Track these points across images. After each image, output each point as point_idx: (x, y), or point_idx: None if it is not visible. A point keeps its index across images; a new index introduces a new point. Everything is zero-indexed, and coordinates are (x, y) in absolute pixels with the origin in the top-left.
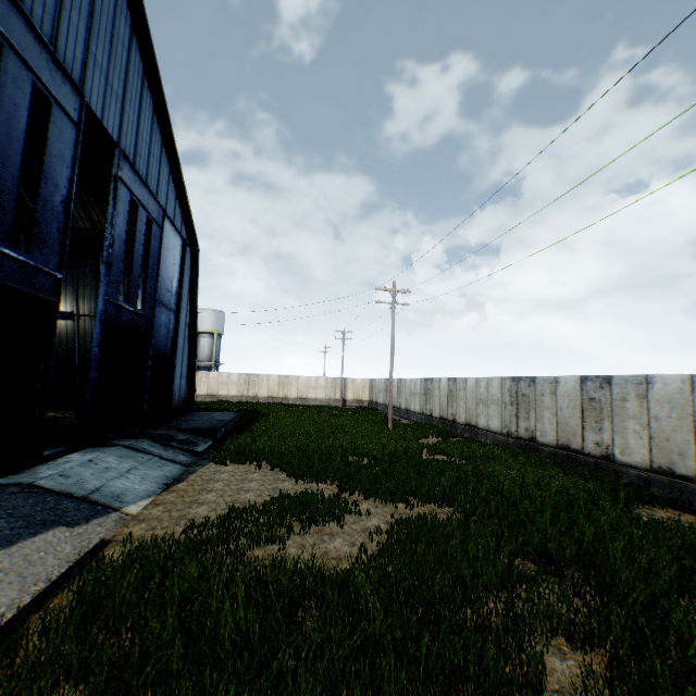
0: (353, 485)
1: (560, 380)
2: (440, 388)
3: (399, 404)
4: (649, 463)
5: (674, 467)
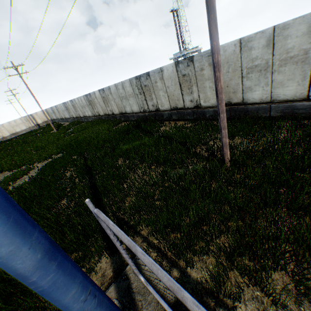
0: (34, 161)
1: (95, 92)
2: (70, 105)
3: (62, 116)
4: (119, 112)
5: (122, 111)
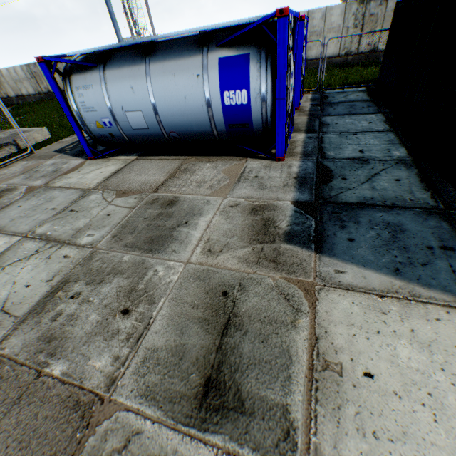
0: None
1: None
2: None
3: None
4: None
5: None
